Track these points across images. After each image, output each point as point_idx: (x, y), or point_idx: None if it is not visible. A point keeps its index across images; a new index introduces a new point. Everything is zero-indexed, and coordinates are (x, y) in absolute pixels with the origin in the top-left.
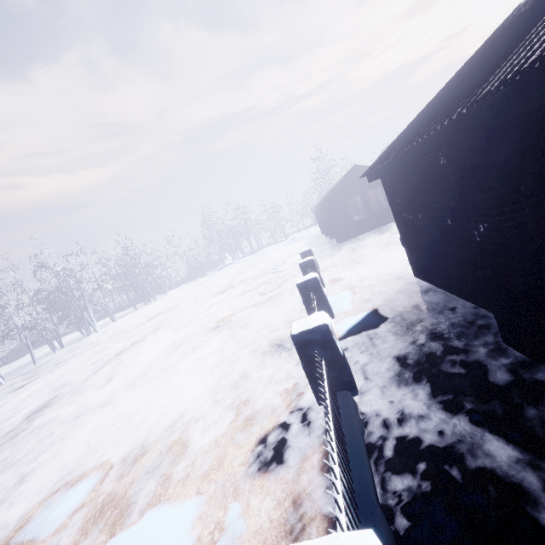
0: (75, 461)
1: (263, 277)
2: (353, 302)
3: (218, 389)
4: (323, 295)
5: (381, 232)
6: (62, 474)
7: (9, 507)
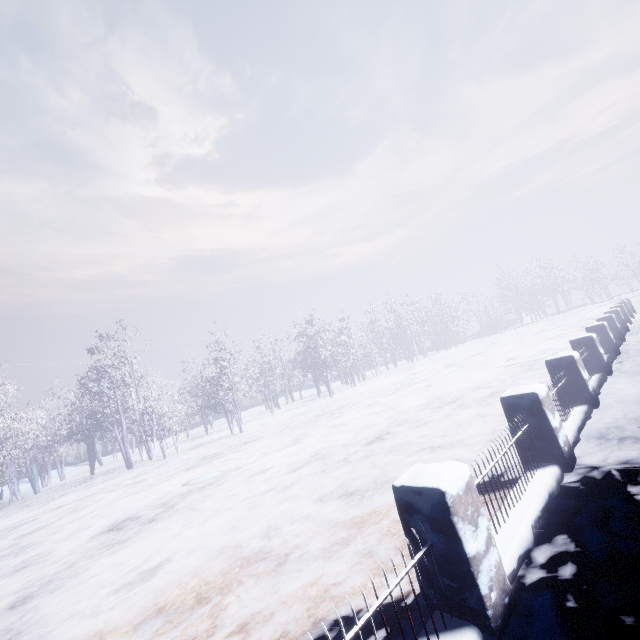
0: (506, 358)
1: (580, 323)
2: None
3: (565, 343)
4: (625, 313)
5: None
6: (504, 359)
7: (490, 363)
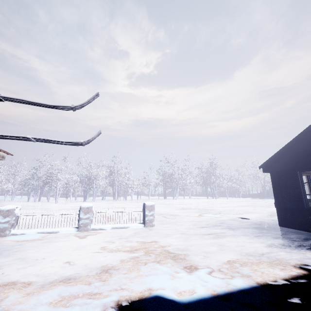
0: None
1: (197, 213)
2: (0, 241)
3: None
4: None
5: (300, 246)
6: None
7: None
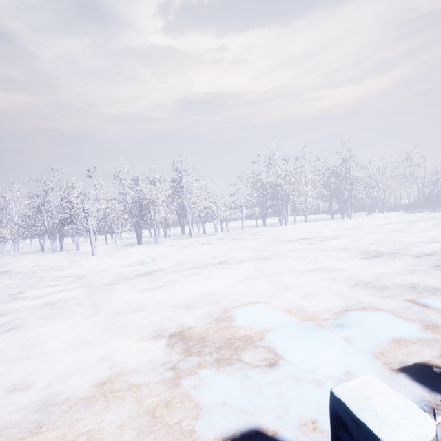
0: None
1: None
2: None
3: None
4: None
5: None
6: None
7: None
